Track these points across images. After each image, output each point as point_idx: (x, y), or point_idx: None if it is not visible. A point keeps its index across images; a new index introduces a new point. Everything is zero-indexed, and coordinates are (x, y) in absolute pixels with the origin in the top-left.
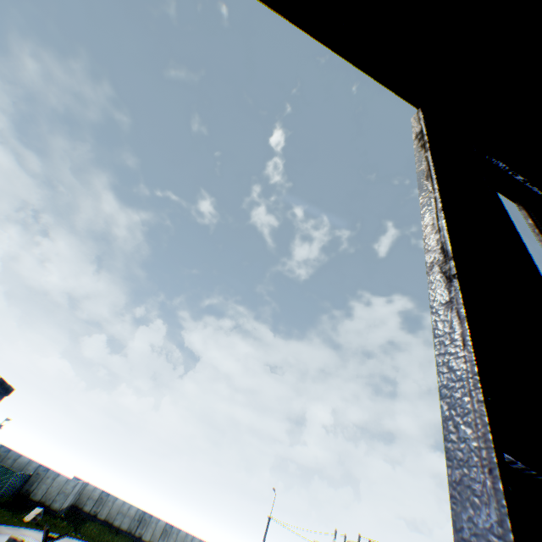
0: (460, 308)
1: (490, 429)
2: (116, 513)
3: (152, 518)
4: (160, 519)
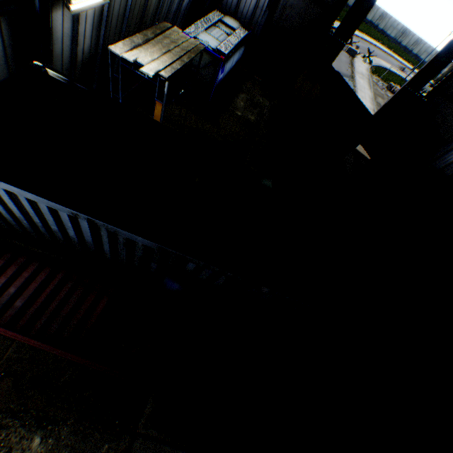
0: (412, 77)
1: (404, 86)
2: (352, 1)
3: (374, 8)
4: (379, 9)
